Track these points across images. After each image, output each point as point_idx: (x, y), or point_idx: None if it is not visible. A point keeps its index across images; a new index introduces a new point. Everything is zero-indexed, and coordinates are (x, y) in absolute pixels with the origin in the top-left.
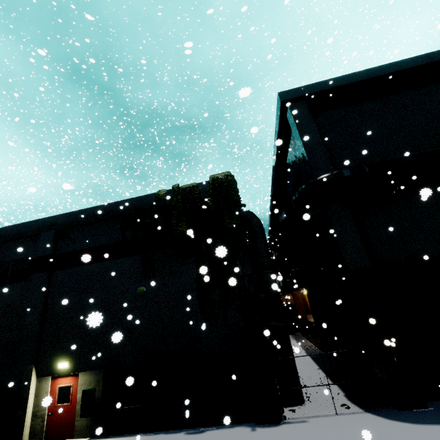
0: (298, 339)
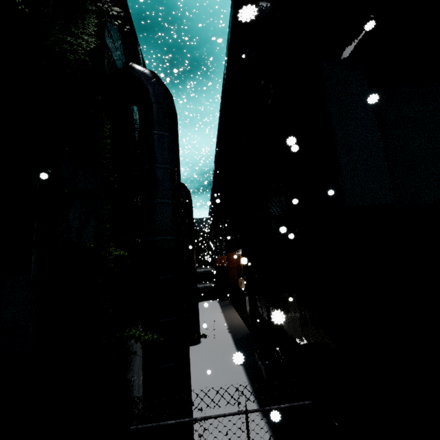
0: (223, 308)
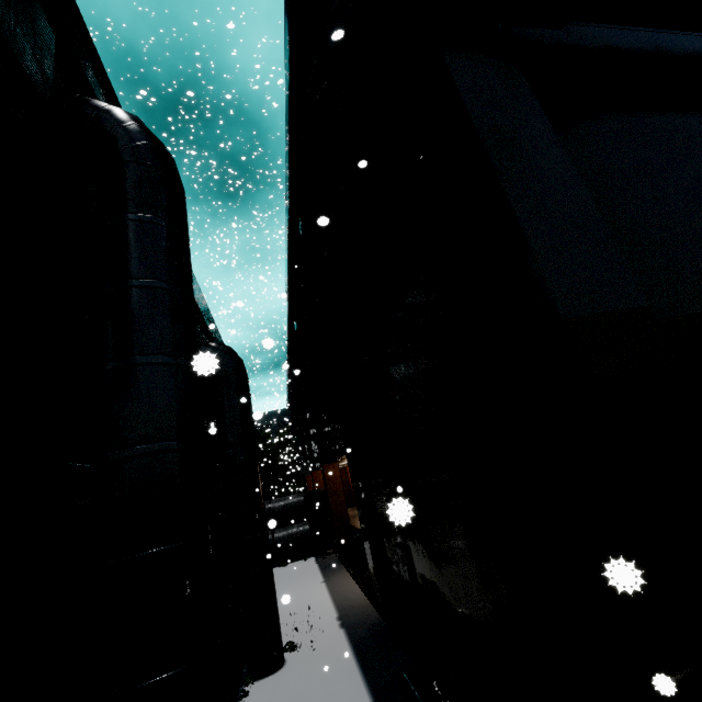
0: (327, 572)
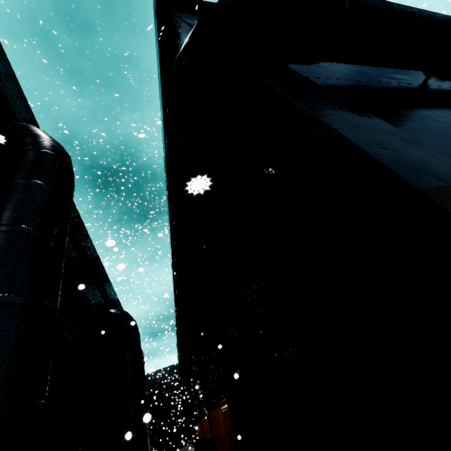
0: None
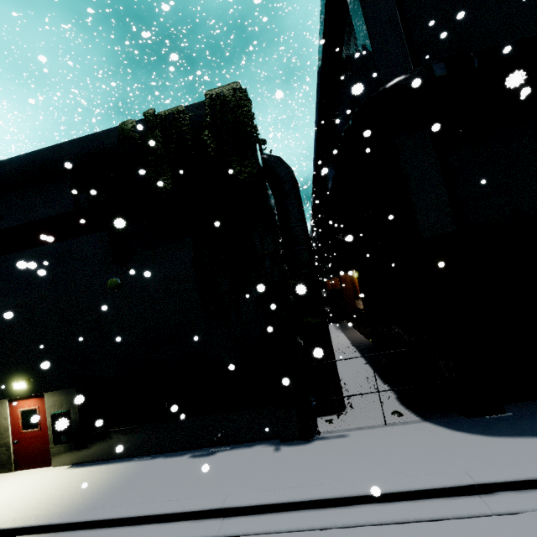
0: (343, 329)
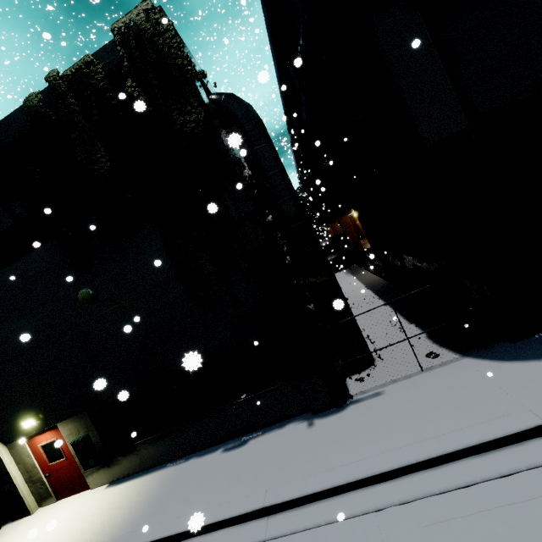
0: (354, 273)
